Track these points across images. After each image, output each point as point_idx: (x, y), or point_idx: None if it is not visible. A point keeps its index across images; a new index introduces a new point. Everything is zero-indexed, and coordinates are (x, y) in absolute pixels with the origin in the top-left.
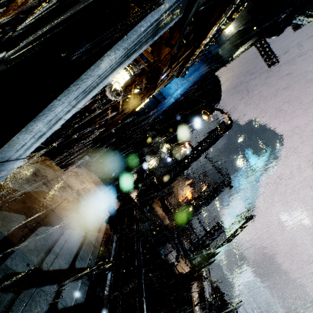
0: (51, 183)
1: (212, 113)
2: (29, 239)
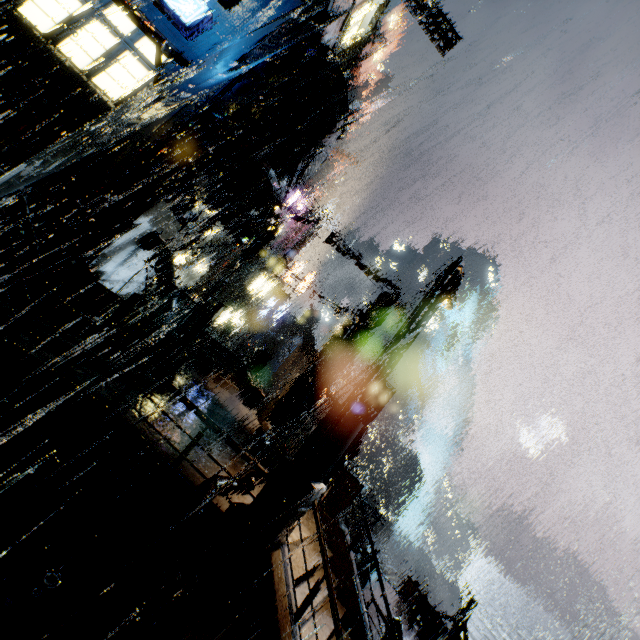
0: None
1: None
2: None
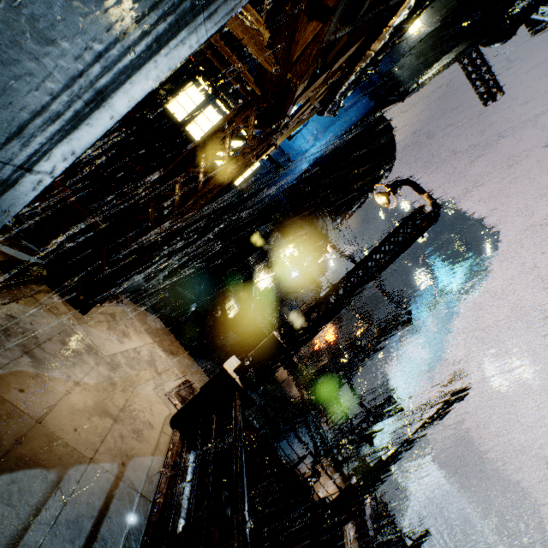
0: (45, 347)
1: (396, 189)
2: None
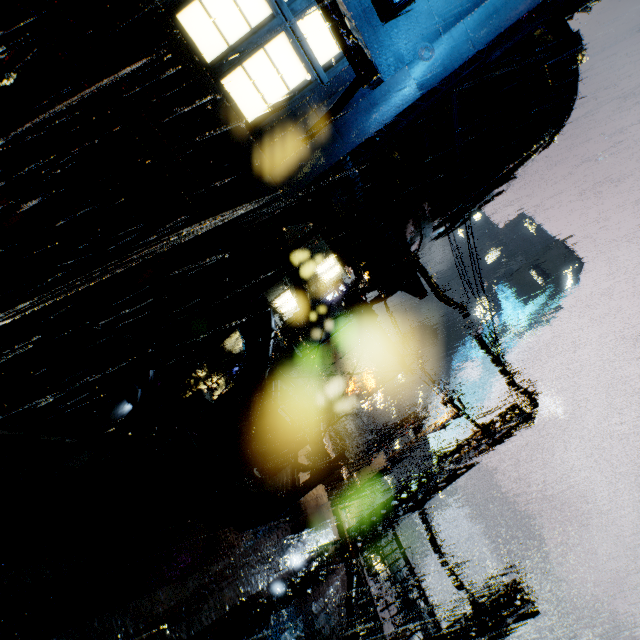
0: None
1: None
2: None
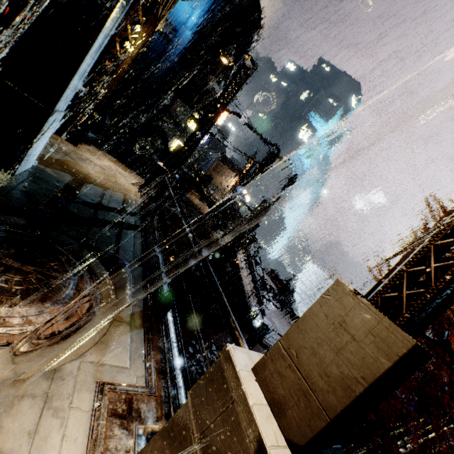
0: (71, 155)
1: (230, 53)
2: (83, 188)
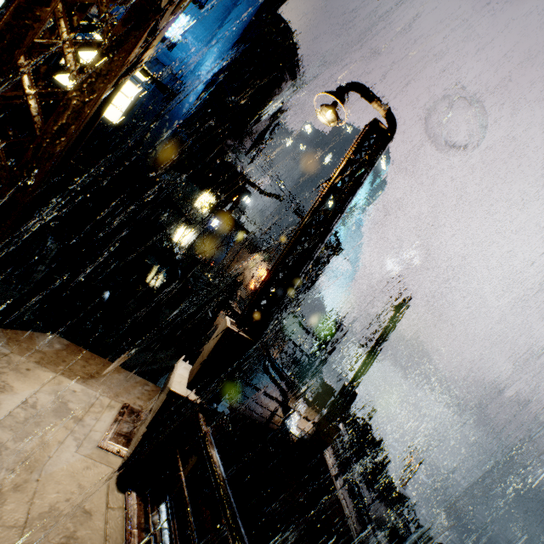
0: None
1: (344, 98)
2: None
